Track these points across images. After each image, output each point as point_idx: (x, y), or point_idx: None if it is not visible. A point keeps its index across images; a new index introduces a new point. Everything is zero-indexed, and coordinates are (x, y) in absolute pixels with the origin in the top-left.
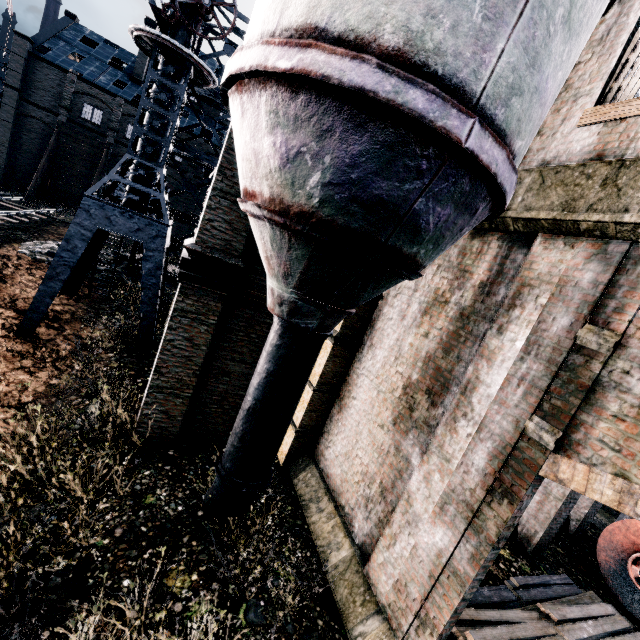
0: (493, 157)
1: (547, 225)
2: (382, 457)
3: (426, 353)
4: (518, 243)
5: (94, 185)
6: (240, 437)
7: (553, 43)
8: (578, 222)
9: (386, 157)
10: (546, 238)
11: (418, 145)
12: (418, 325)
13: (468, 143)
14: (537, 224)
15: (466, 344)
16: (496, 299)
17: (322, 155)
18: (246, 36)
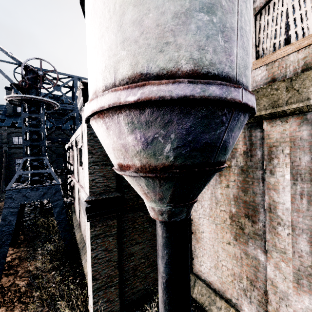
0: (252, 101)
1: (267, 116)
2: (239, 261)
3: (233, 196)
4: (253, 127)
5: (10, 182)
6: (168, 302)
7: (249, 42)
8: (285, 110)
9: (205, 123)
10: (269, 122)
11: (219, 110)
12: (220, 182)
13: (243, 100)
14: (261, 117)
15: (254, 184)
16: (258, 157)
17: (168, 135)
18: (91, 88)
